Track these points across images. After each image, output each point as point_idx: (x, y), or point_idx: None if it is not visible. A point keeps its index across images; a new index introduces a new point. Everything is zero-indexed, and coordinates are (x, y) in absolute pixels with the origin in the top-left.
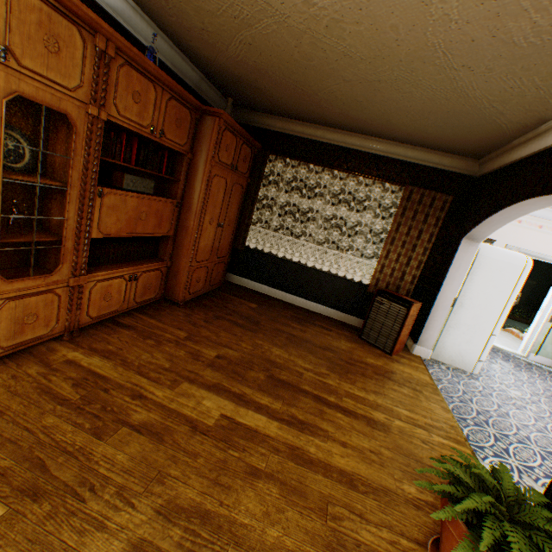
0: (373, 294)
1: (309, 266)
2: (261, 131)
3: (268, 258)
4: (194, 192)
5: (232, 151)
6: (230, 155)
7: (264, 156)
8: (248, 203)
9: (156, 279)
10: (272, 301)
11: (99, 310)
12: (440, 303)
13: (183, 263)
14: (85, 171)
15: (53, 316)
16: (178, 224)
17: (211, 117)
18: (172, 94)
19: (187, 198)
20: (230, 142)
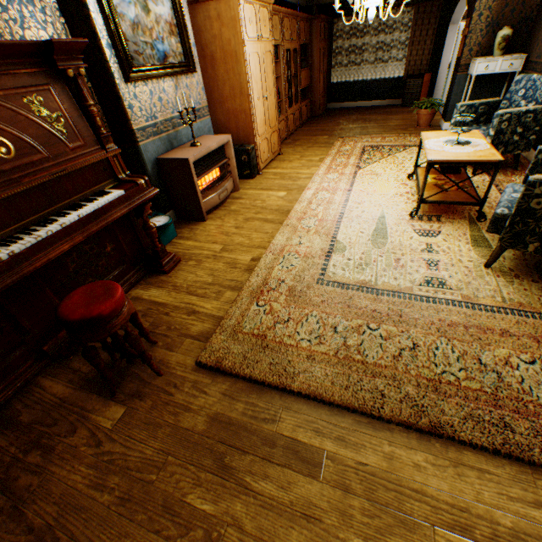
0: (405, 80)
1: (368, 81)
2: (325, 6)
3: (345, 86)
4: (315, 61)
5: (323, 32)
6: (322, 34)
7: (331, 23)
8: (328, 57)
9: (309, 108)
10: (353, 109)
11: (303, 119)
12: (441, 70)
13: (316, 97)
14: (299, 66)
15: (298, 119)
16: (311, 79)
17: (316, 21)
18: (306, 21)
19: (312, 65)
20: (322, 28)
